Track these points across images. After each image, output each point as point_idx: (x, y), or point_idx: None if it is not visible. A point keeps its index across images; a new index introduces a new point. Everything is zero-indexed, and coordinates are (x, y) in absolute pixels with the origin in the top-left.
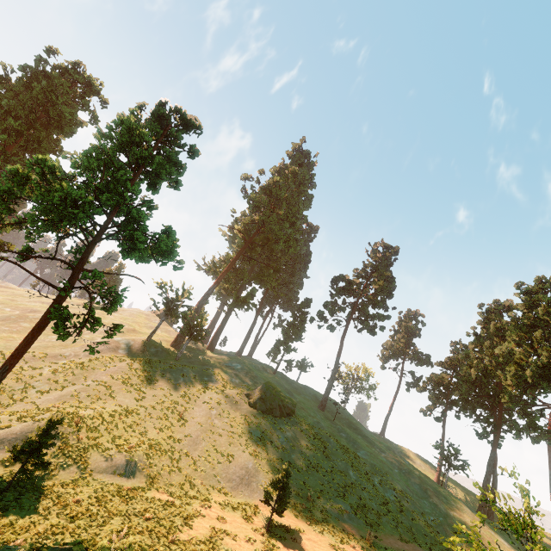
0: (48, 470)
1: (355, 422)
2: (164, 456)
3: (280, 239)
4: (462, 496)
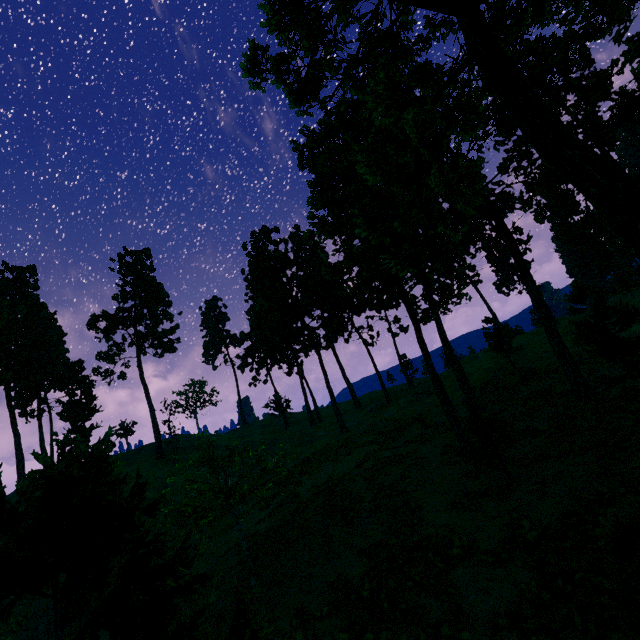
0: None
1: (204, 439)
2: None
3: None
4: (307, 420)
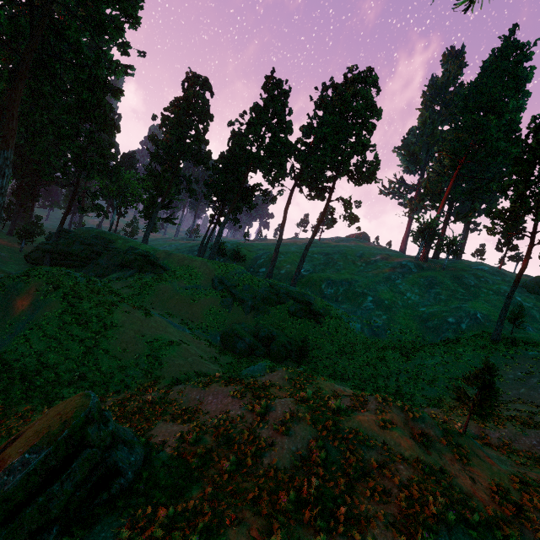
0: (504, 329)
1: None
2: (530, 323)
3: (509, 154)
4: None
